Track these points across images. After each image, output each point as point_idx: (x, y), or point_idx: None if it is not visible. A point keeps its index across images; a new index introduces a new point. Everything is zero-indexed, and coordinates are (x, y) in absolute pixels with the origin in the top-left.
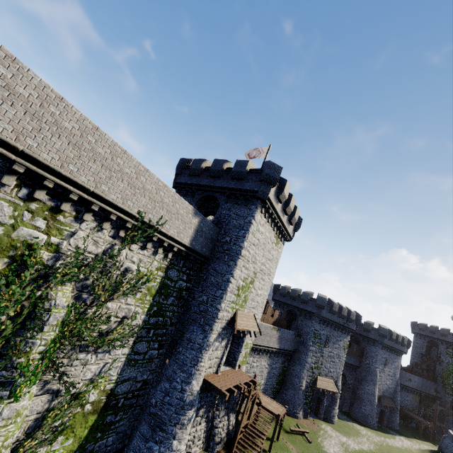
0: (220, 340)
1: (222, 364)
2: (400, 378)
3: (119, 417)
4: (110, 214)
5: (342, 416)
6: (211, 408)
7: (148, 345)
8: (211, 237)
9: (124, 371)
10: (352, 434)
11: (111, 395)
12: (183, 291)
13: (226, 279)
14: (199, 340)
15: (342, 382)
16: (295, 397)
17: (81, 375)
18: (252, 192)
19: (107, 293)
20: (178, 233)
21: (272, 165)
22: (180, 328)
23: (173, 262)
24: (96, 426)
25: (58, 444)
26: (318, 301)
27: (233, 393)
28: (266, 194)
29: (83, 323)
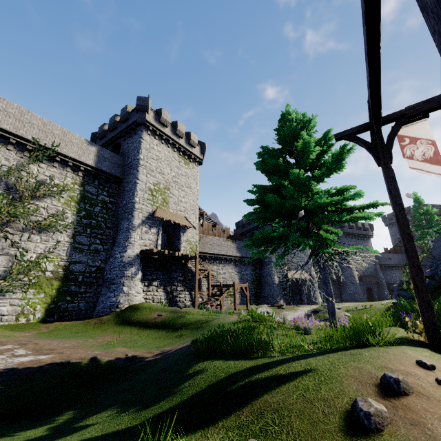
0: (148, 227)
1: (159, 246)
2: (379, 260)
3: (83, 290)
4: (10, 140)
5: None
6: (169, 285)
7: (89, 239)
8: (117, 163)
9: (73, 255)
10: None
11: (68, 270)
12: (109, 204)
13: (134, 182)
14: (126, 225)
15: None
16: (272, 291)
17: (32, 249)
18: (135, 122)
19: (29, 191)
20: (79, 157)
21: (140, 98)
22: (116, 229)
23: (87, 180)
24: (63, 291)
25: (31, 294)
26: None
27: (164, 252)
28: (144, 119)
29: (15, 208)
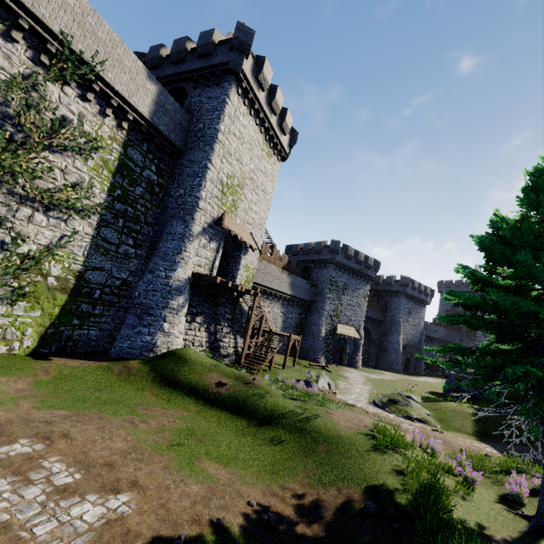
0: (208, 239)
1: (215, 269)
2: (425, 330)
3: (99, 312)
4: (17, 18)
5: (368, 367)
6: (213, 323)
7: (119, 236)
8: (181, 123)
9: (92, 256)
10: (375, 373)
11: (81, 279)
12: (155, 186)
13: (204, 166)
14: (180, 230)
15: (368, 339)
16: (315, 344)
17: (32, 236)
18: (222, 65)
19: (41, 133)
20: (130, 95)
21: (241, 27)
22: (159, 228)
23: (132, 139)
24: (69, 310)
25: (21, 310)
26: (331, 246)
27: (228, 284)
28: (239, 65)
29: (14, 158)
